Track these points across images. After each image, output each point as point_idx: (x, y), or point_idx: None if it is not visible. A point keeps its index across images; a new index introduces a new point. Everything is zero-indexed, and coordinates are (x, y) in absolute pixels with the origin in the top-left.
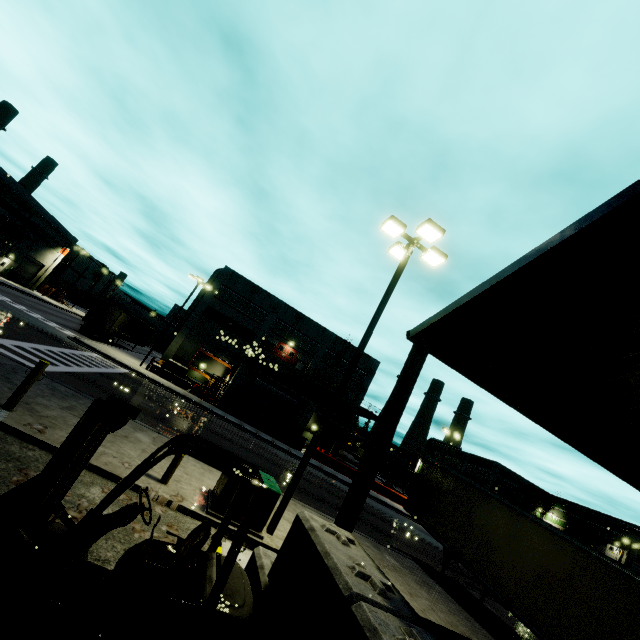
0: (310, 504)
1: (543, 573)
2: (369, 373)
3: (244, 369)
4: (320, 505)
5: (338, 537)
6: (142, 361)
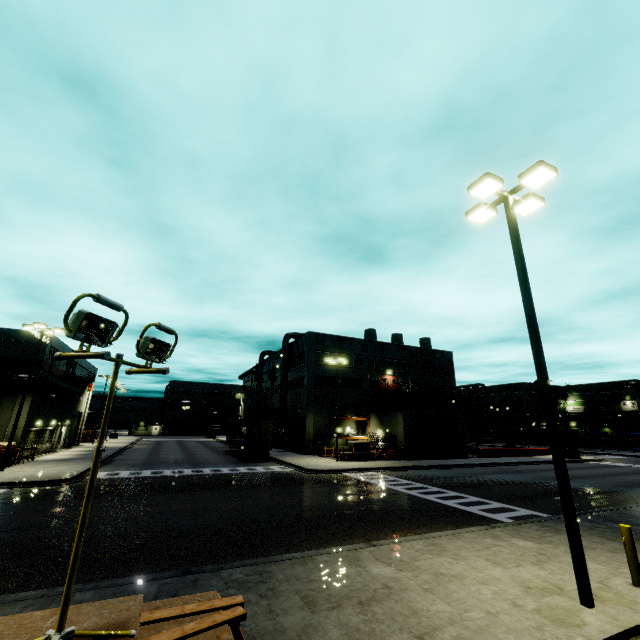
0: None
1: None
2: (450, 365)
3: (406, 416)
4: None
5: None
6: (336, 457)
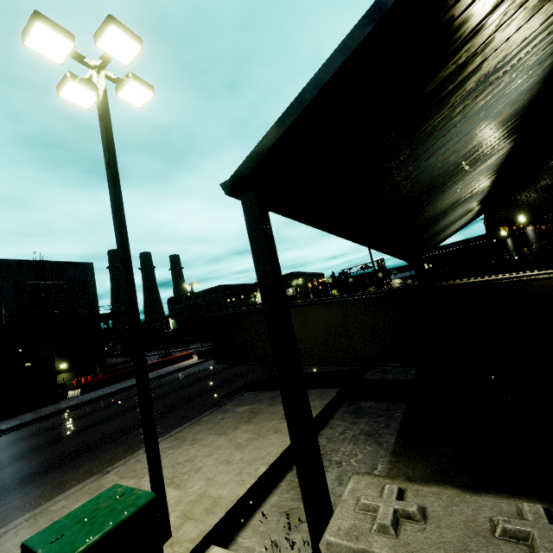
0: (141, 439)
1: (331, 330)
2: (88, 279)
3: None
4: None
5: (407, 516)
6: None
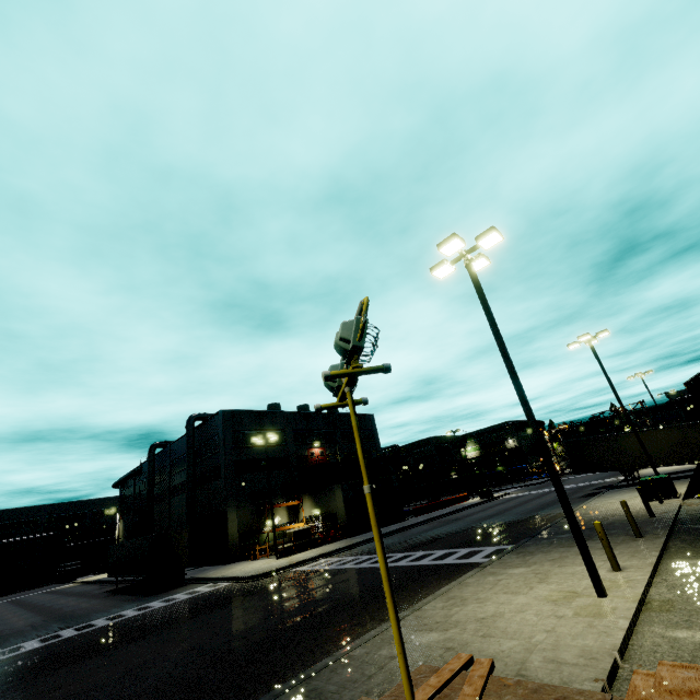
0: None
1: (674, 444)
2: (373, 428)
3: (344, 488)
4: (558, 506)
5: None
6: (276, 553)
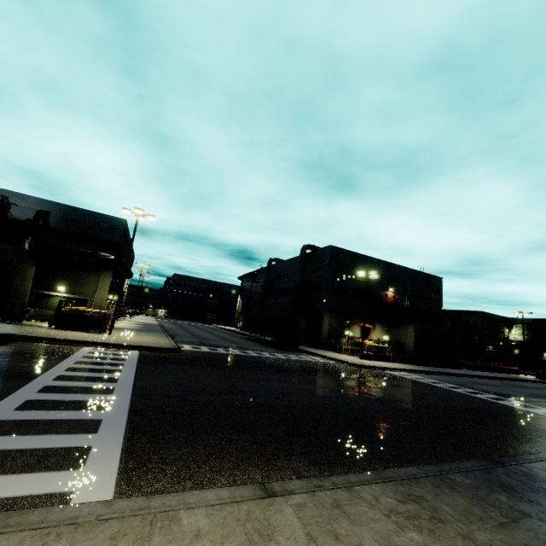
0: None
1: None
2: (439, 289)
3: (417, 329)
4: None
5: None
6: (361, 355)
